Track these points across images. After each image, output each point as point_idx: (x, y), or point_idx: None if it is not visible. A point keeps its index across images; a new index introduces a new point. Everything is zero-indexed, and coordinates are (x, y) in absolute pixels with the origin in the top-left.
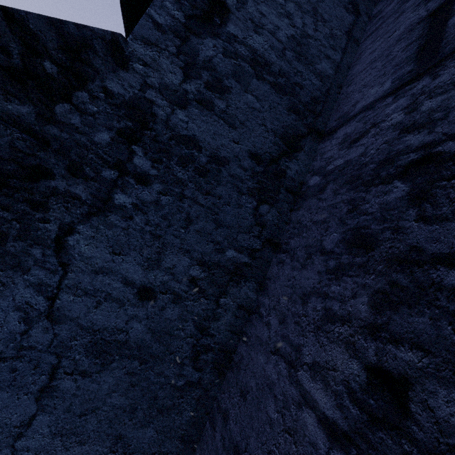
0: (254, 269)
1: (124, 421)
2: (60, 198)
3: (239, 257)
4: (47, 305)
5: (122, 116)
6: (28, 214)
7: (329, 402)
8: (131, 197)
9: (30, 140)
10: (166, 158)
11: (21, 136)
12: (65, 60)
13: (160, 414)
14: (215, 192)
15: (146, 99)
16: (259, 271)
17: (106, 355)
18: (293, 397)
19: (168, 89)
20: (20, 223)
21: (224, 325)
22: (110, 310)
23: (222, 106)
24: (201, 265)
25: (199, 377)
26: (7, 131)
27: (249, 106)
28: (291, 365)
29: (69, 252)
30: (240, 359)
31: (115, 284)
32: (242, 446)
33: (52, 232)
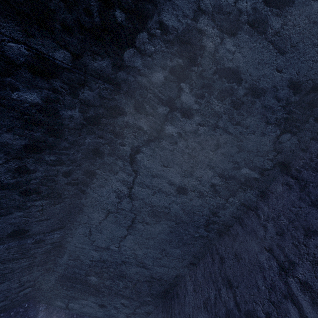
0: (260, 182)
1: (166, 244)
2: (130, 129)
3: (251, 173)
4: (128, 191)
5: (174, 53)
6: (113, 140)
7: (314, 314)
8: (177, 128)
9: (109, 88)
10: (207, 93)
11: (104, 87)
12: (130, 2)
13: (184, 245)
14: (244, 122)
15: (198, 30)
16: (264, 184)
17: (158, 217)
18: (280, 288)
19: (221, 12)
20: (110, 146)
21: (228, 213)
22: (160, 197)
23: (277, 26)
24: (220, 177)
25: (207, 234)
26: (96, 85)
27: (310, 21)
28: (283, 269)
29: (137, 164)
30: (236, 234)
31: (164, 184)
32: (234, 283)
33: (127, 151)
